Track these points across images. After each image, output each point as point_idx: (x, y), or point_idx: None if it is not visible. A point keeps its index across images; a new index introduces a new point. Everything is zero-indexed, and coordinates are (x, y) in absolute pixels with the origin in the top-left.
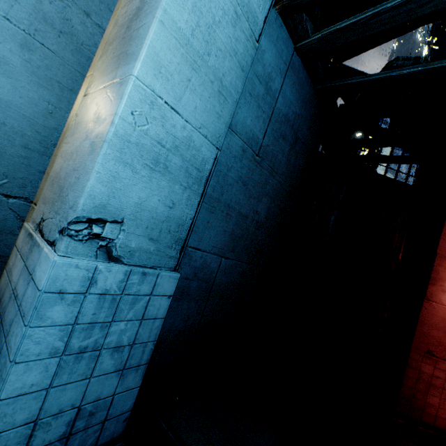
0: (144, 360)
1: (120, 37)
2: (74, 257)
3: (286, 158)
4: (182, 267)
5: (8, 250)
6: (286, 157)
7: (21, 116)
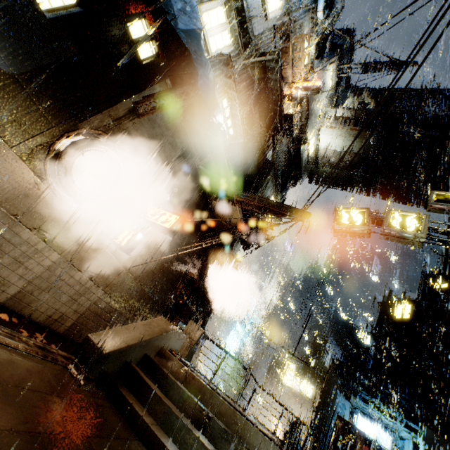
0: None
1: None
2: None
3: None
4: None
5: None
6: None
7: None
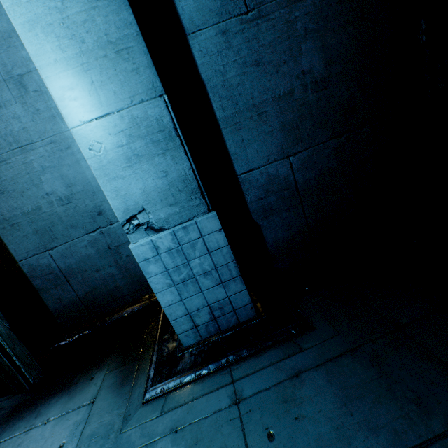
0: (235, 274)
1: None
2: (139, 241)
3: None
4: (247, 193)
5: None
6: None
7: None
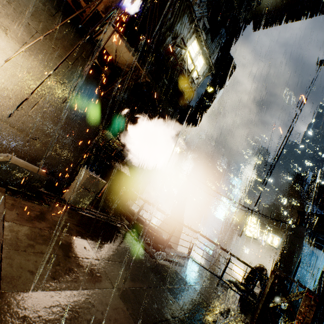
0: None
1: None
2: None
3: None
4: None
5: None
6: None
7: None
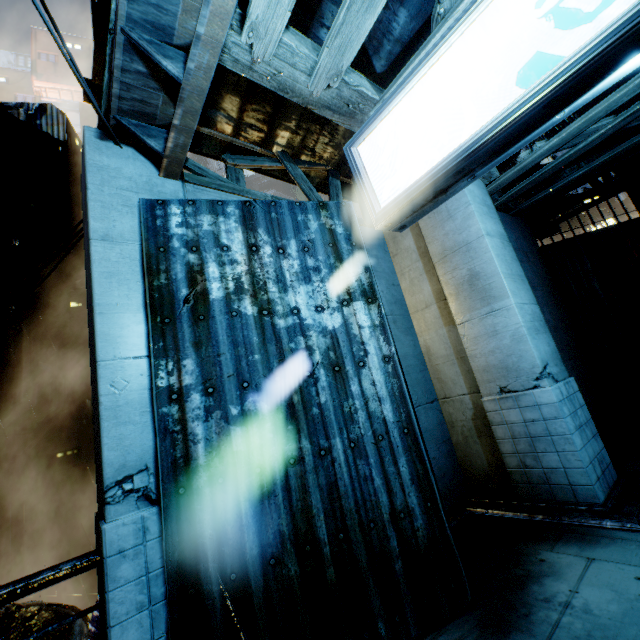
0: (595, 430)
1: (468, 290)
2: (551, 385)
3: (531, 272)
4: None
5: (448, 434)
6: (531, 271)
7: (411, 356)
